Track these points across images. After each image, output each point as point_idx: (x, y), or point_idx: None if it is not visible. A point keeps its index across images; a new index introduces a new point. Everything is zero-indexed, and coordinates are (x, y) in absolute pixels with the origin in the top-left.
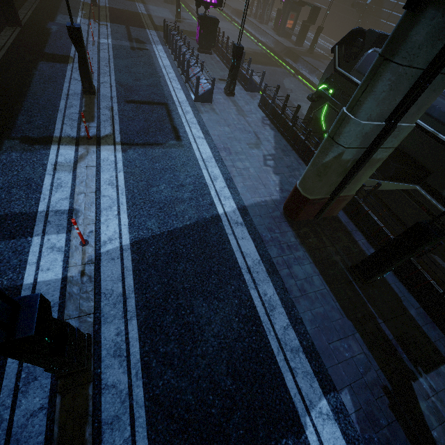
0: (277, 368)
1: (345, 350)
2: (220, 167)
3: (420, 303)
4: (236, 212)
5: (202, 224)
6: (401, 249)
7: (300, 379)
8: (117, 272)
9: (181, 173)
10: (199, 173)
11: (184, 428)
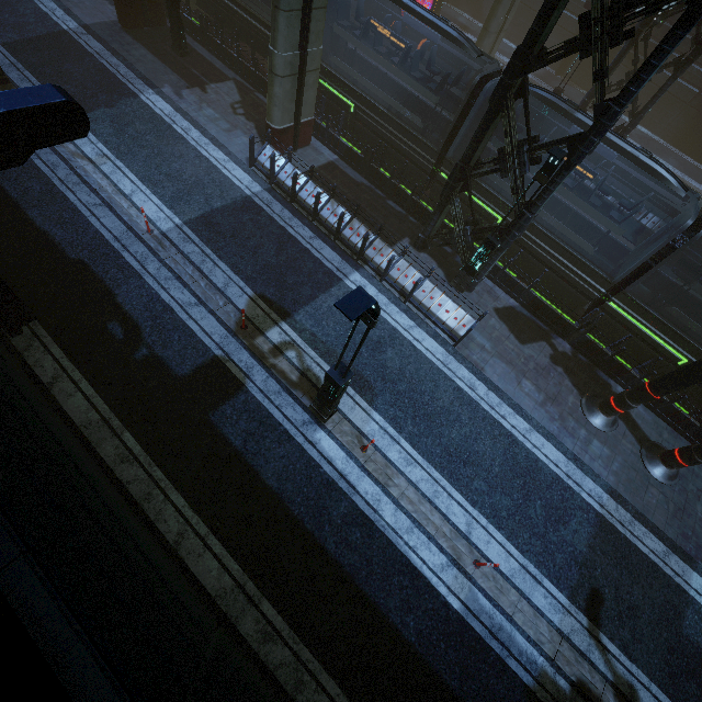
0: (123, 83)
1: (166, 78)
2: (55, 3)
3: (223, 62)
4: (80, 28)
5: (54, 35)
6: (171, 8)
7: (137, 86)
8: (1, 57)
9: (19, 8)
10: (37, 7)
11: (74, 97)
